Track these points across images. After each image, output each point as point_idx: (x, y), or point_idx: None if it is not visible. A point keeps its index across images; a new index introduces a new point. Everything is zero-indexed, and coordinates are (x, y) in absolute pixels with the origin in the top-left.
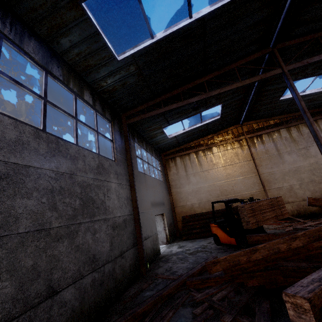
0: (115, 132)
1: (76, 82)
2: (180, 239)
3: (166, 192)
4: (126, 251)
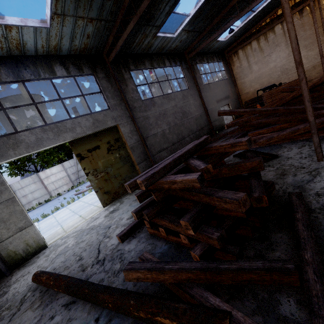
0: (184, 70)
1: (161, 60)
2: None
3: (232, 86)
4: (204, 127)
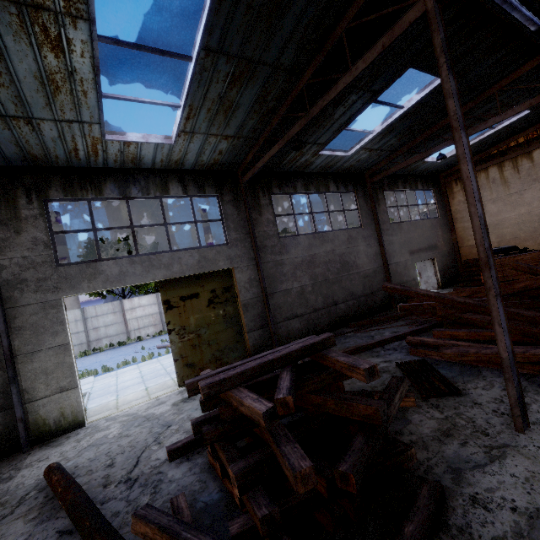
0: (359, 199)
1: (323, 183)
2: (459, 286)
3: (444, 231)
4: (376, 292)
